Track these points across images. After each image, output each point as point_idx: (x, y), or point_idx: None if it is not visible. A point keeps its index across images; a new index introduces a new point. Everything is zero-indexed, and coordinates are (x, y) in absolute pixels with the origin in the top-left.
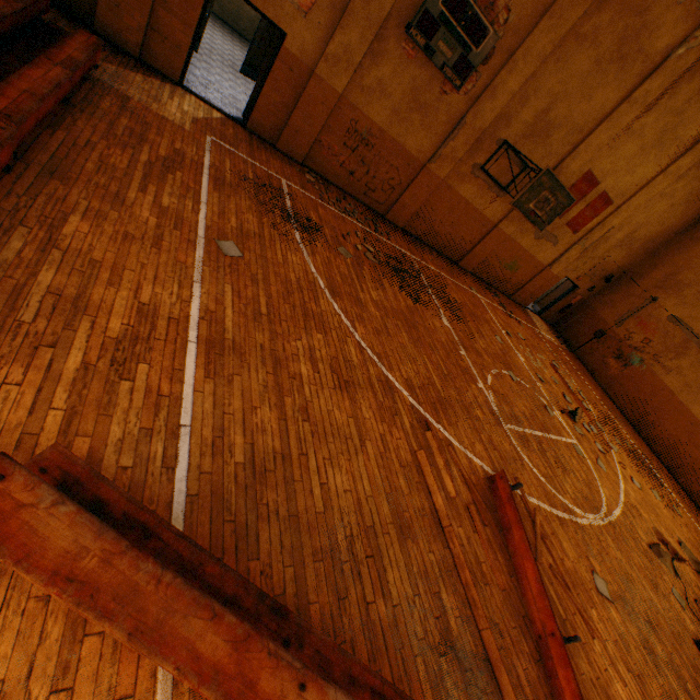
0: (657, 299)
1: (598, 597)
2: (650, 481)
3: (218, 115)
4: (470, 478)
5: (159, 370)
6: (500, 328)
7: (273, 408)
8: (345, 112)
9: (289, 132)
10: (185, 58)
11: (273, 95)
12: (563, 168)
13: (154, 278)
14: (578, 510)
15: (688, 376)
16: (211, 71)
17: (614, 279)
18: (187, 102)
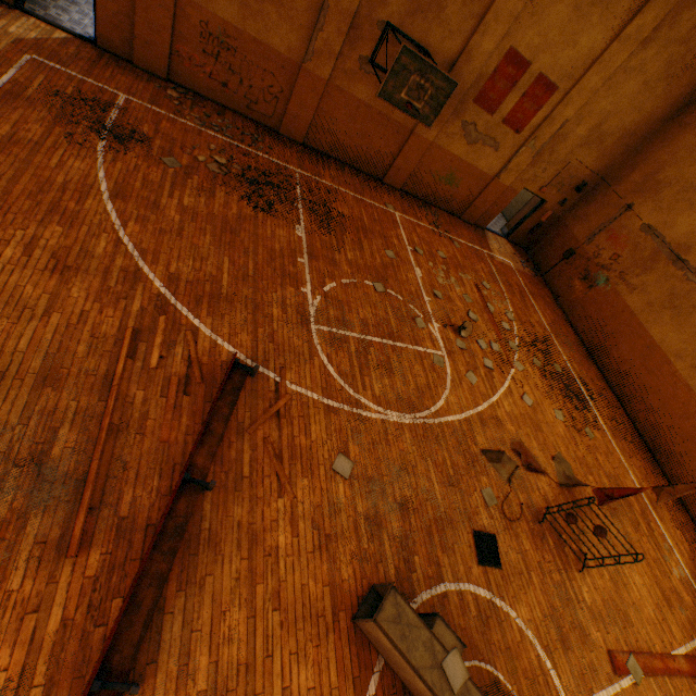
0: (633, 206)
1: (328, 473)
2: (562, 403)
3: (62, 35)
4: (202, 359)
5: None
6: (406, 245)
7: None
8: (190, 13)
9: (140, 46)
10: None
11: (110, 5)
12: (474, 50)
13: None
14: (374, 406)
15: (652, 294)
16: None
17: (591, 188)
18: (20, 24)
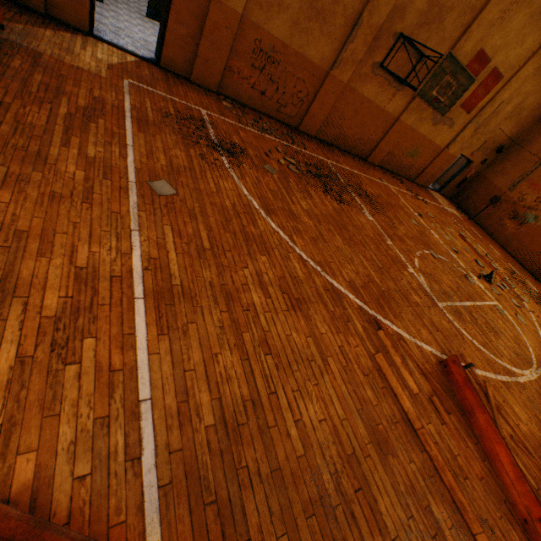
0: None
1: None
2: None
3: (132, 58)
4: (425, 367)
5: (107, 341)
6: (412, 211)
7: (234, 349)
8: (247, 32)
9: (200, 64)
10: (88, 5)
11: (179, 28)
12: (457, 52)
13: (89, 236)
14: (516, 369)
15: None
16: (119, 19)
17: (504, 149)
18: (100, 50)
